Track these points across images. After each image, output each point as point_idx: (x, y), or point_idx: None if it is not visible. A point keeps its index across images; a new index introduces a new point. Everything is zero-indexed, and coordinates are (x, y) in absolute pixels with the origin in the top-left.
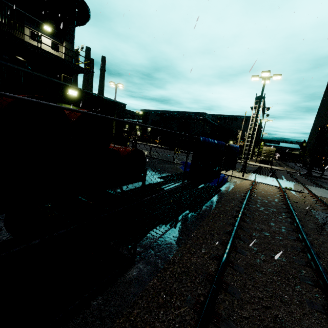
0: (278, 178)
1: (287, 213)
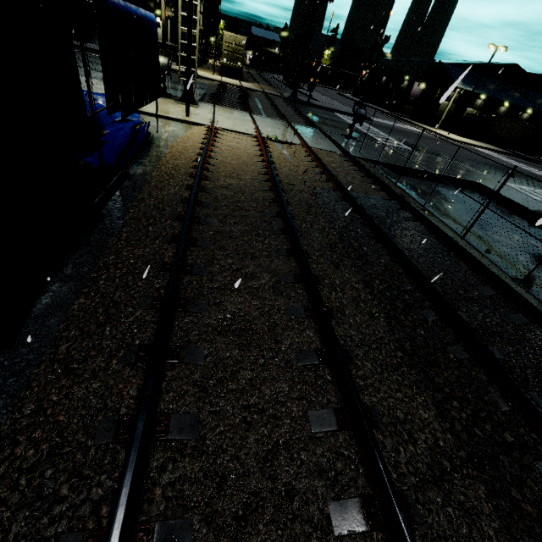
0: (253, 111)
1: (278, 218)
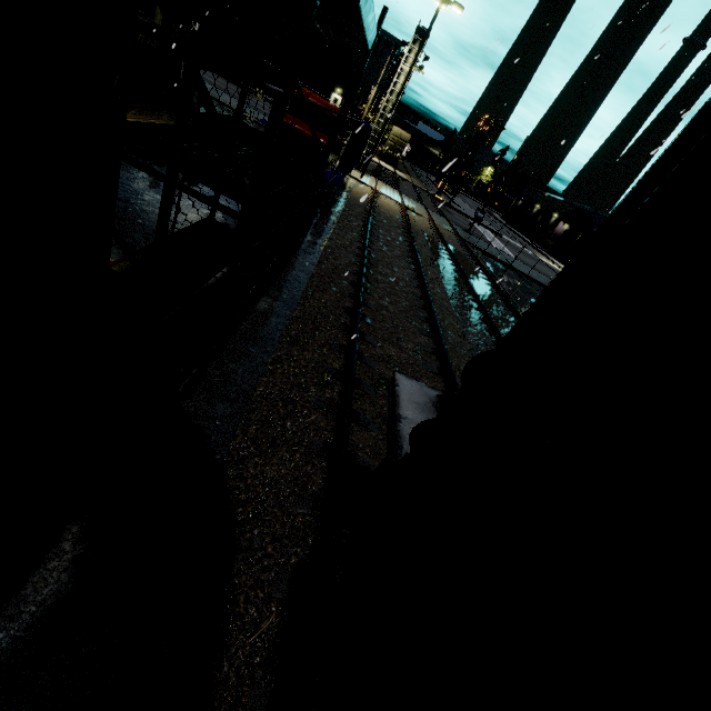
0: (401, 192)
1: (405, 230)
